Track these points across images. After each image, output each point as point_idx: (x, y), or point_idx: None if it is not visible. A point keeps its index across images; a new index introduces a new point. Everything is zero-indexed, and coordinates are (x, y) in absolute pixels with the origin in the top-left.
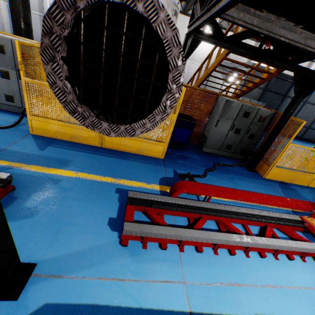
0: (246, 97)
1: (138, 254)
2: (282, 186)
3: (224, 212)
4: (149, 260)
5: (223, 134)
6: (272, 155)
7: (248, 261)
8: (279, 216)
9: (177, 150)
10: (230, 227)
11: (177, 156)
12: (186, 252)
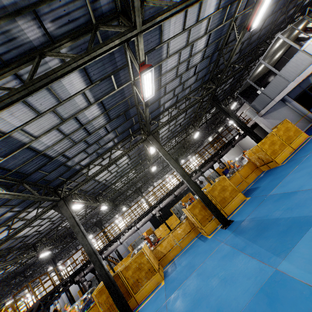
0: None
1: None
2: None
3: None
4: None
5: None
6: None
7: None
8: None
9: None
10: None
11: None
12: None
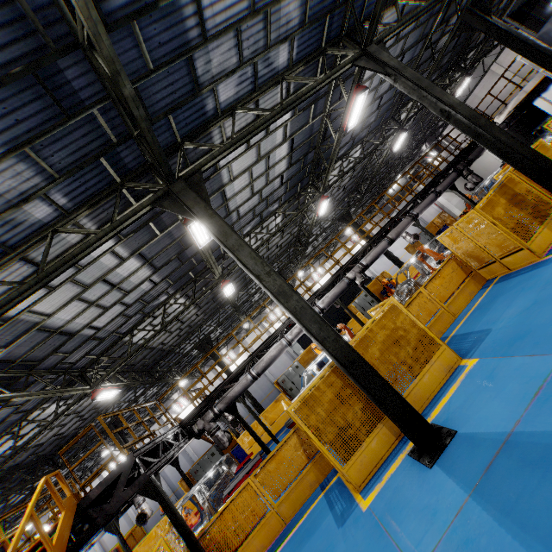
0: None
1: None
2: None
3: None
4: None
5: None
6: None
7: None
8: None
9: None
10: None
11: None
12: None
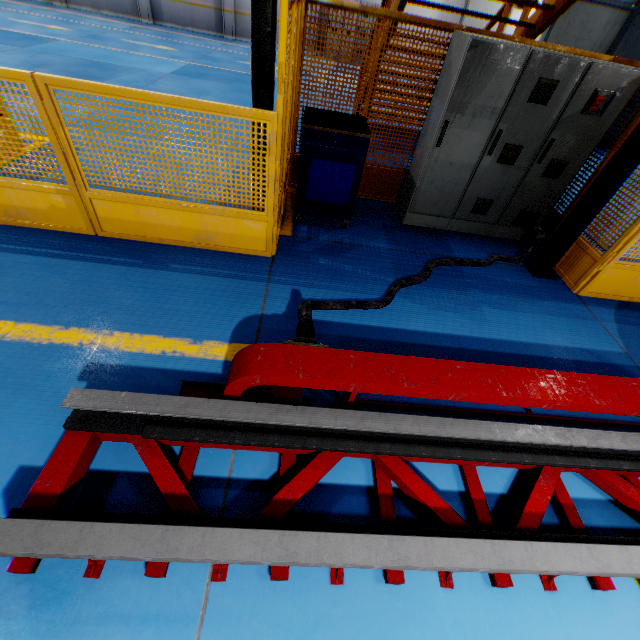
0: (569, 45)
1: (62, 599)
2: (628, 317)
3: (397, 437)
4: (93, 620)
5: (464, 167)
6: (612, 227)
7: (443, 603)
8: (589, 443)
9: (325, 228)
10: (407, 485)
11: (321, 245)
12: (234, 580)
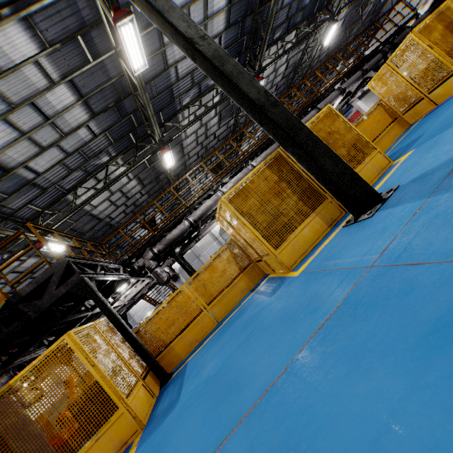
0: None
1: None
2: None
3: None
4: None
5: None
6: None
7: None
8: None
9: None
10: None
11: None
12: None
